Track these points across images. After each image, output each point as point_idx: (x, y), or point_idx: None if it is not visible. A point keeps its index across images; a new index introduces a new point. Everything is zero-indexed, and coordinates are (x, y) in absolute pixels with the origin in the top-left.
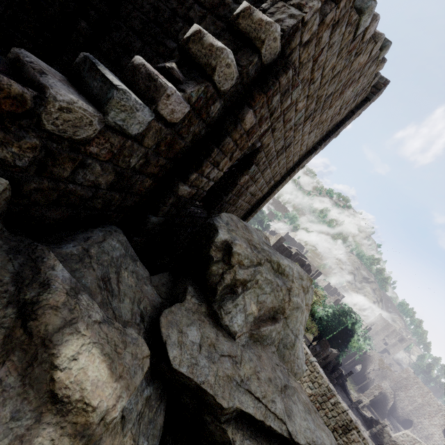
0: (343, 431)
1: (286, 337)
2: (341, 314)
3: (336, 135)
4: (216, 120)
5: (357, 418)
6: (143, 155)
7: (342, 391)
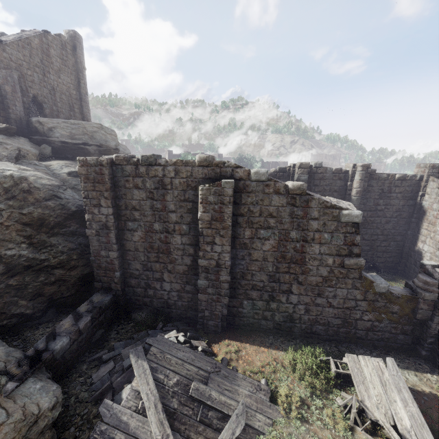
0: None
1: (99, 142)
2: (238, 162)
3: (84, 69)
4: (0, 94)
5: None
6: None
7: None
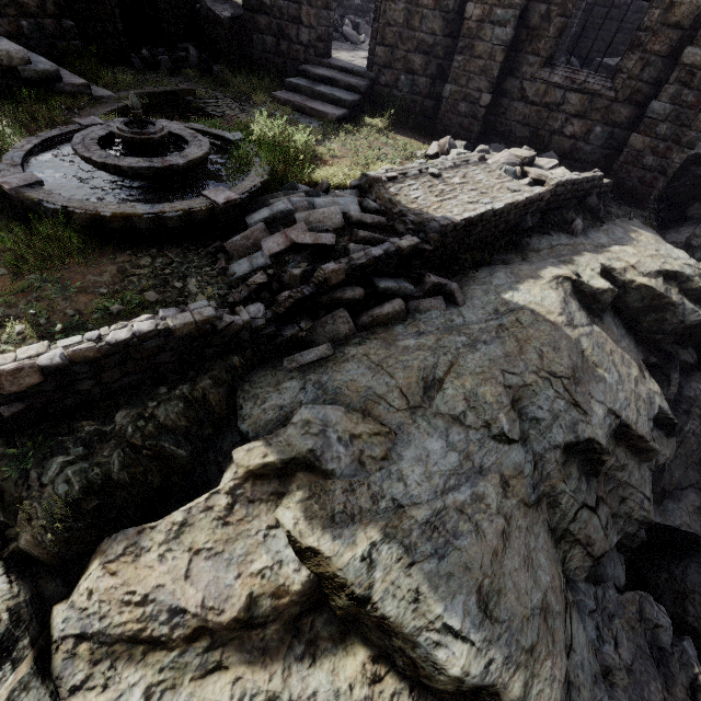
0: None
1: None
2: None
3: None
4: None
5: None
6: None
7: None
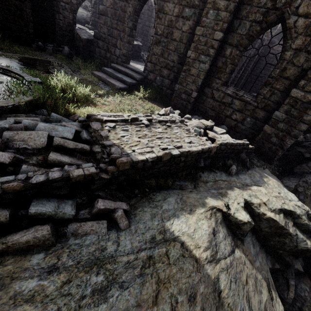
0: None
1: None
2: None
3: None
4: None
5: None
6: None
7: None
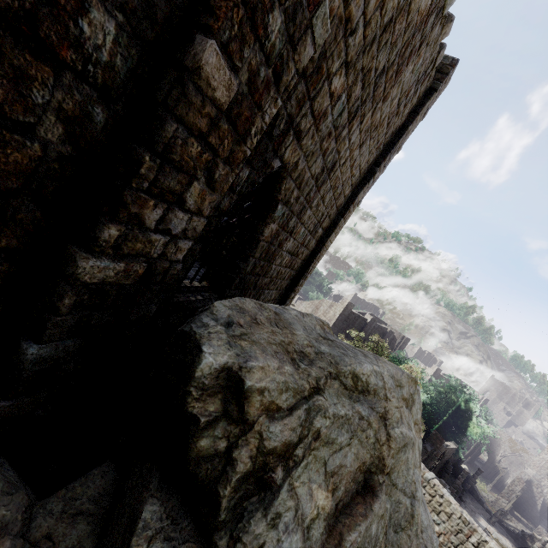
0: None
1: (396, 508)
2: (448, 391)
3: (398, 150)
4: (129, 81)
5: (503, 538)
6: None
7: (473, 500)
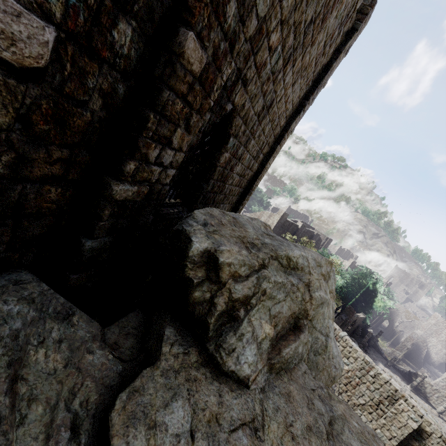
0: (390, 402)
1: (316, 342)
2: (360, 277)
3: (324, 85)
4: (138, 64)
5: (395, 375)
6: (0, 146)
7: (375, 352)
